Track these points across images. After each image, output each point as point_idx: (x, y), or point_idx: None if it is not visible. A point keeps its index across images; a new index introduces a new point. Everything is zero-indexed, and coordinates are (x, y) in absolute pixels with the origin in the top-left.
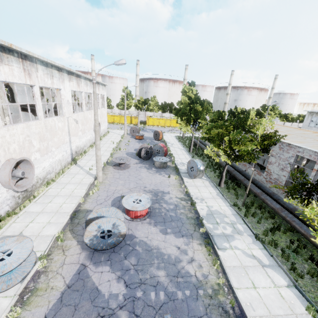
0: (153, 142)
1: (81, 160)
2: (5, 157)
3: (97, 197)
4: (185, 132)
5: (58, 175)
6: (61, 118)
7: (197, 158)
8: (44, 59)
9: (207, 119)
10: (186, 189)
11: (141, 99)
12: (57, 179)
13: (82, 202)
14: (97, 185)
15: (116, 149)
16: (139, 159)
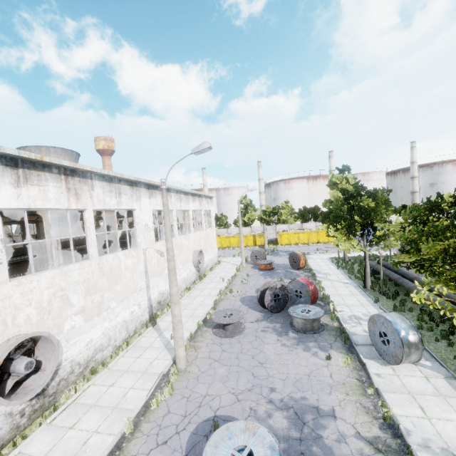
0: (290, 273)
1: (165, 316)
2: (4, 335)
3: (163, 417)
4: (347, 251)
5: (118, 351)
6: (132, 251)
7: (386, 303)
8: (104, 171)
9: (391, 221)
10: (382, 403)
11: (267, 209)
12: (113, 359)
13: (128, 434)
14: (169, 381)
15: (224, 292)
16: (263, 310)
